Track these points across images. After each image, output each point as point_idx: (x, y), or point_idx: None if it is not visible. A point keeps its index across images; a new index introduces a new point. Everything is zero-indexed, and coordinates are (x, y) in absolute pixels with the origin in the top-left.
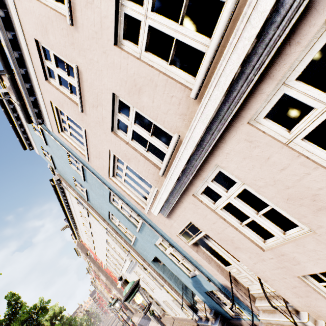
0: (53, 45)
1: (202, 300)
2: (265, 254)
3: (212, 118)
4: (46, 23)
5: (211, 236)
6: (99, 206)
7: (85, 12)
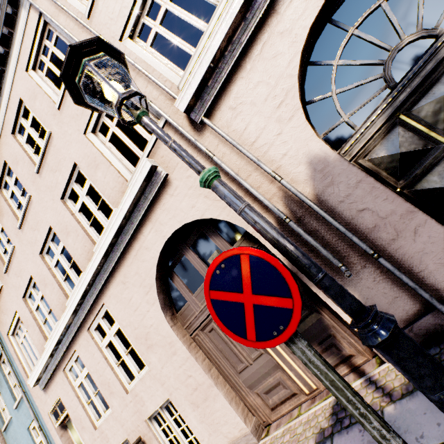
0: (4, 224)
1: None
2: (96, 433)
3: (71, 322)
4: (5, 212)
5: (70, 414)
6: None
7: (30, 230)
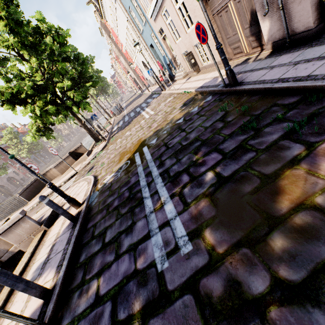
0: None
1: (166, 69)
2: (176, 45)
3: None
4: None
5: (166, 35)
6: None
7: None
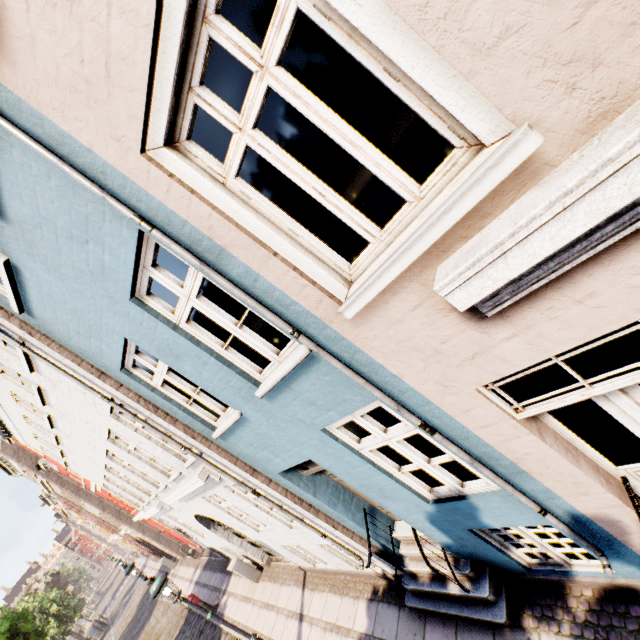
0: None
1: (440, 544)
2: None
3: None
4: None
5: None
6: (76, 324)
7: None
